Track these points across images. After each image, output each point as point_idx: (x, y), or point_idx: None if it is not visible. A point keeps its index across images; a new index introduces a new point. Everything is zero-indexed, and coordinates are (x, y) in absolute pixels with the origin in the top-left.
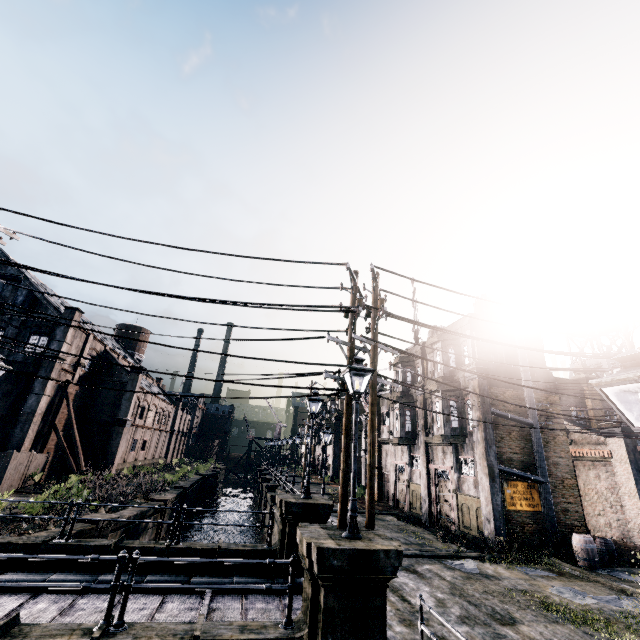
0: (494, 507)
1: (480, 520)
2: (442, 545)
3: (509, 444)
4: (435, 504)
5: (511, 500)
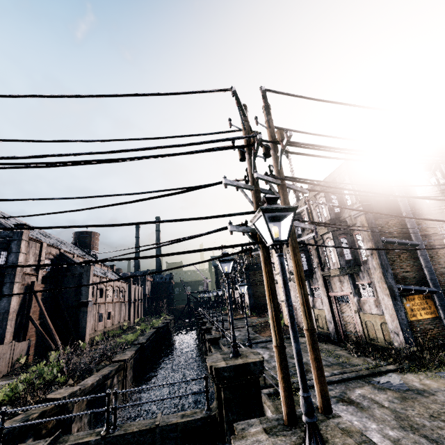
0: (400, 322)
1: (386, 333)
2: (358, 360)
3: (400, 265)
4: (340, 323)
5: (411, 312)
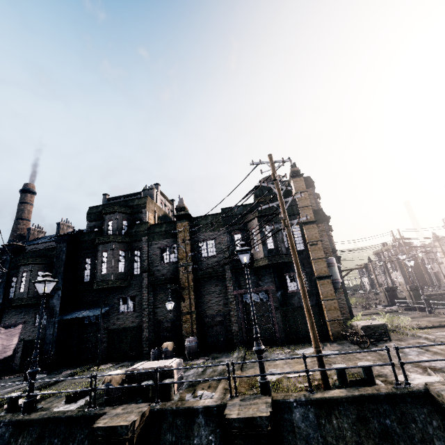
0: None
1: None
2: None
3: None
4: None
5: None
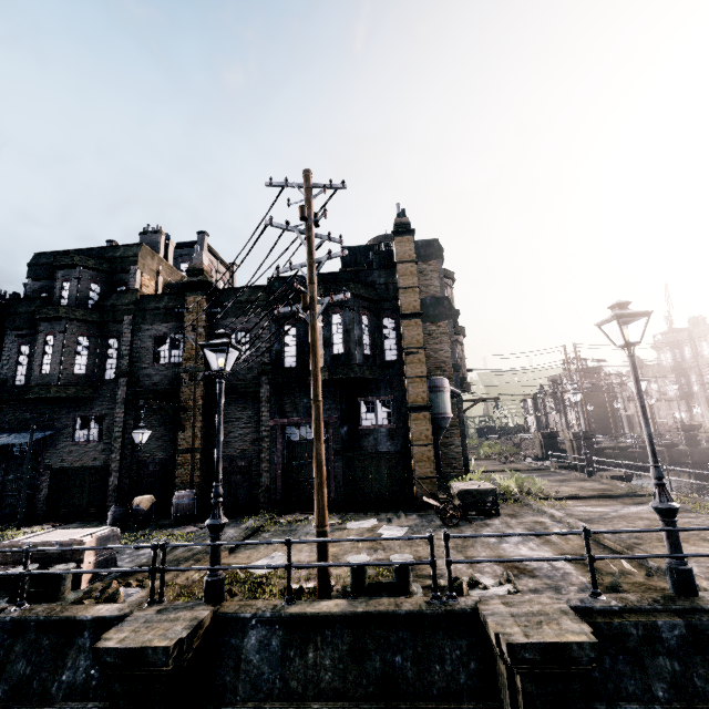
0: None
1: None
2: None
3: None
4: None
5: None
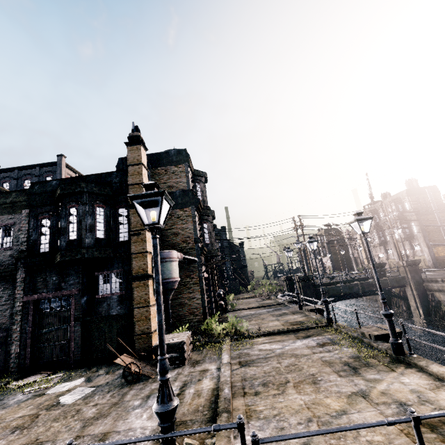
0: (431, 256)
1: (426, 262)
2: None
3: (432, 235)
4: None
5: (437, 253)
